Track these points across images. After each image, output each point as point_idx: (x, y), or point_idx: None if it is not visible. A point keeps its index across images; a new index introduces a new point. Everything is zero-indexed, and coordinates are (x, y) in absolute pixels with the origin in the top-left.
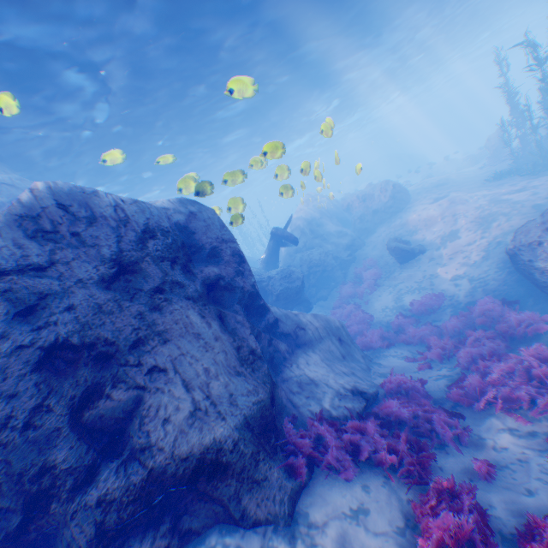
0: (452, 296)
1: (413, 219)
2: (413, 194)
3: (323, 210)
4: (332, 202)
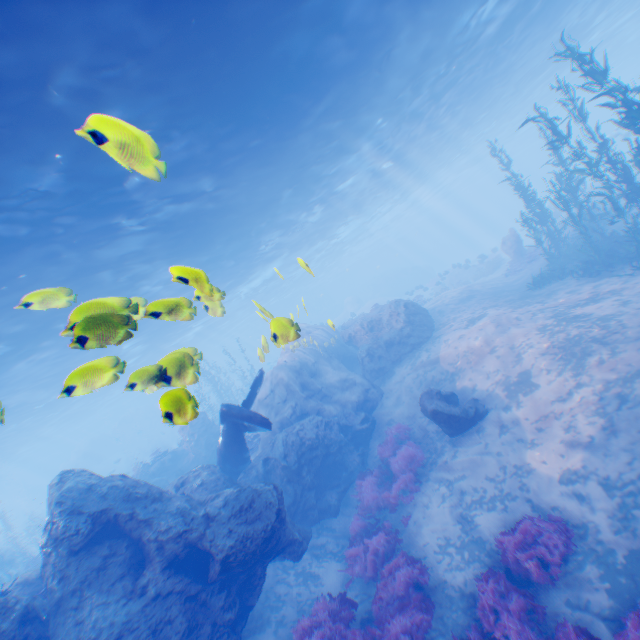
0: (582, 525)
1: (449, 353)
2: (434, 314)
3: (317, 347)
4: (331, 333)
